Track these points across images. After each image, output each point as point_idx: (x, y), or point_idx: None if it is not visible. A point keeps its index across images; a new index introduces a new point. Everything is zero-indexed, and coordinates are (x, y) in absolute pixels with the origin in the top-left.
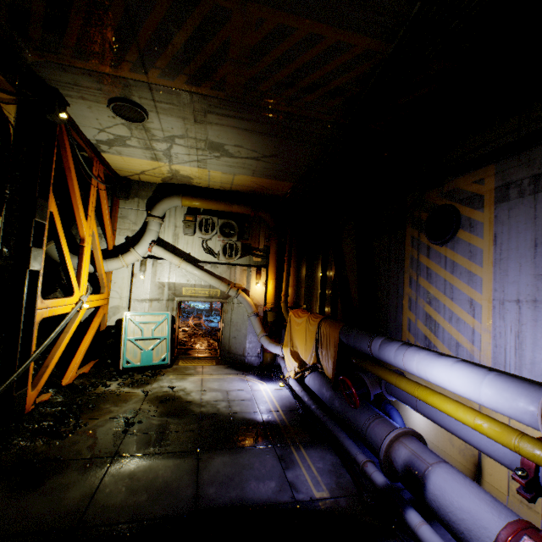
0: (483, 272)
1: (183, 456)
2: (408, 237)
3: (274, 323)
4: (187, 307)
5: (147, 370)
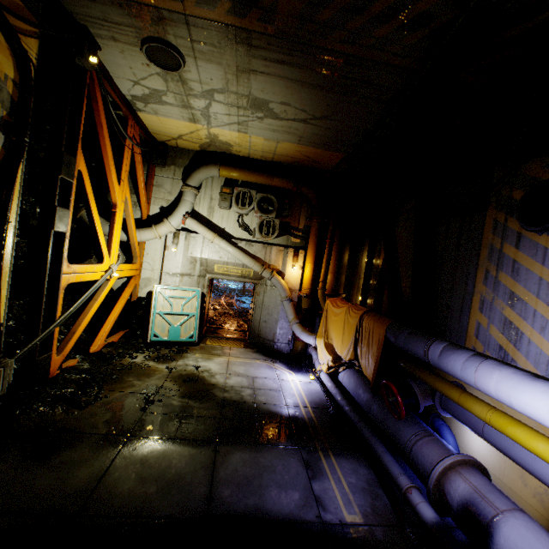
0: None
1: (200, 446)
2: (489, 221)
3: (309, 310)
4: (220, 286)
5: (174, 346)
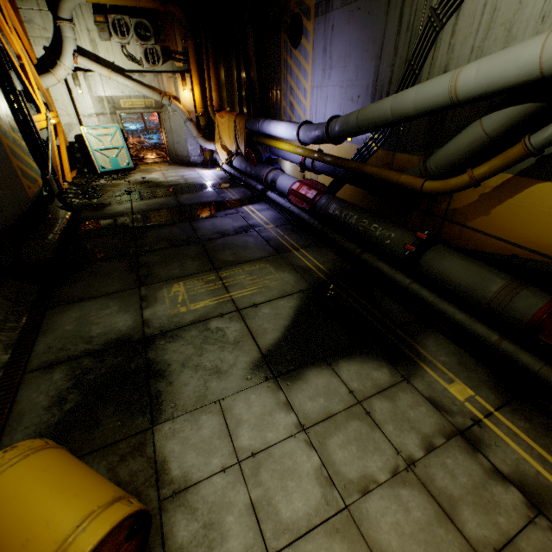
0: (309, 69)
1: (167, 197)
2: (283, 41)
3: (207, 127)
4: None
5: (119, 173)
